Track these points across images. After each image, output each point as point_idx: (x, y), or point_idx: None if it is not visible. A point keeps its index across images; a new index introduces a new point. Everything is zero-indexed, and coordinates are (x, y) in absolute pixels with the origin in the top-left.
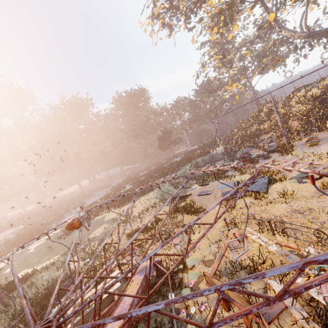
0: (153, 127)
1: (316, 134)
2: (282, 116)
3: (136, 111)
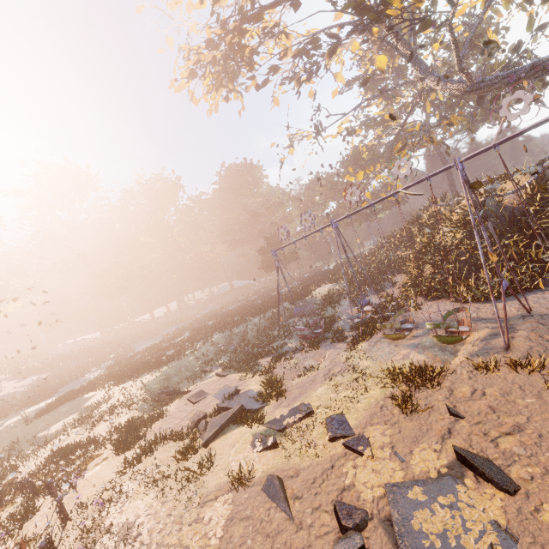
0: (264, 228)
1: (413, 314)
2: (422, 245)
3: (239, 201)
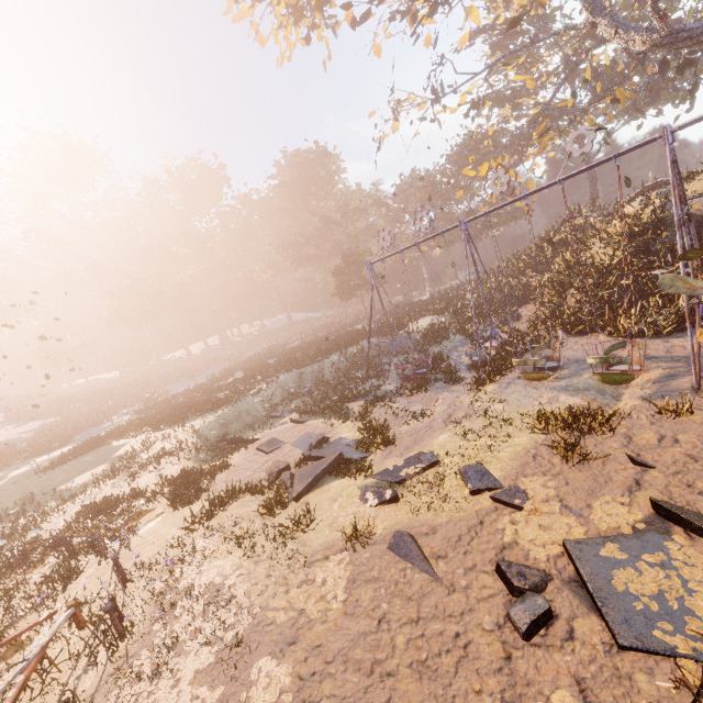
0: (339, 242)
1: (560, 349)
2: (564, 266)
3: (306, 203)
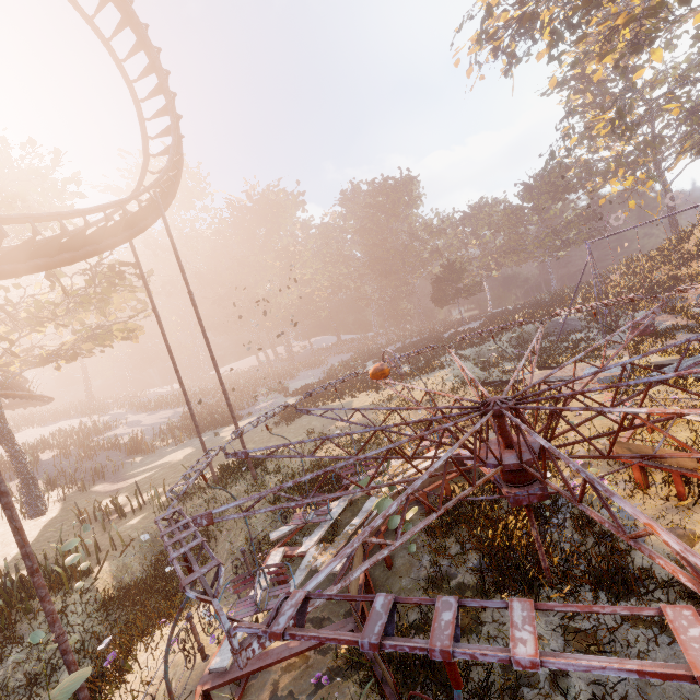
0: (421, 258)
1: None
2: None
3: (391, 223)
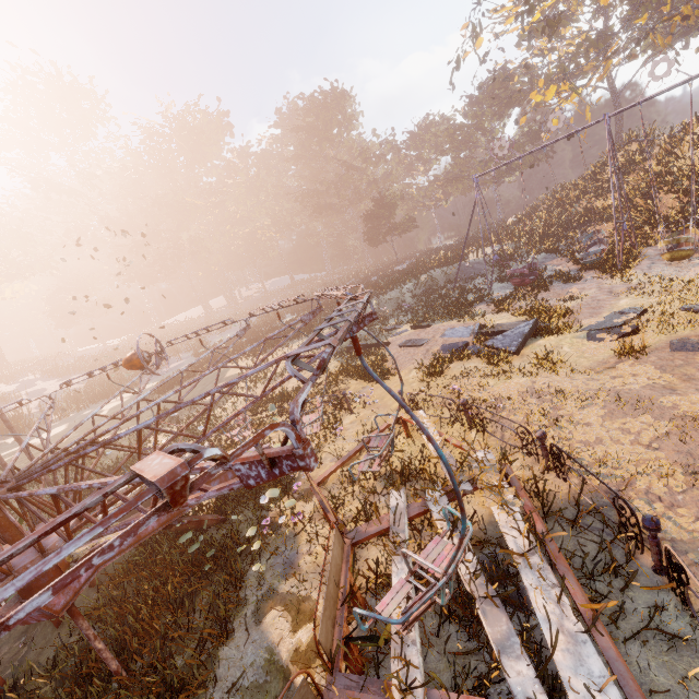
0: (359, 190)
1: (698, 232)
2: (649, 179)
3: (324, 149)
